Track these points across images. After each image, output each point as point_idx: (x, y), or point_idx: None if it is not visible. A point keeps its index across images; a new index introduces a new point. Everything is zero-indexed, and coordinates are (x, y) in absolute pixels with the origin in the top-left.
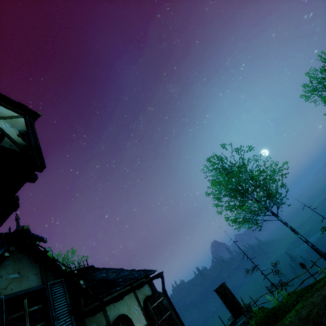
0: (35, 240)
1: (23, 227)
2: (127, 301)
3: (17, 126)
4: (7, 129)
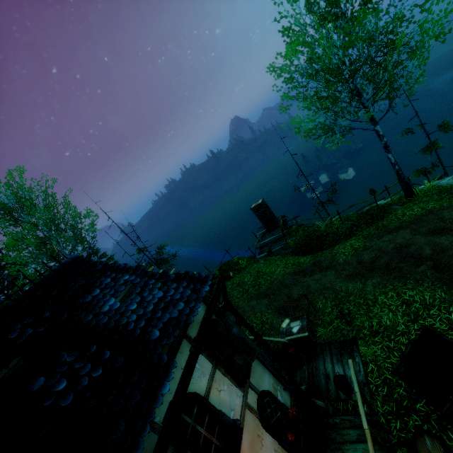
0: None
1: None
2: (178, 363)
3: None
4: None
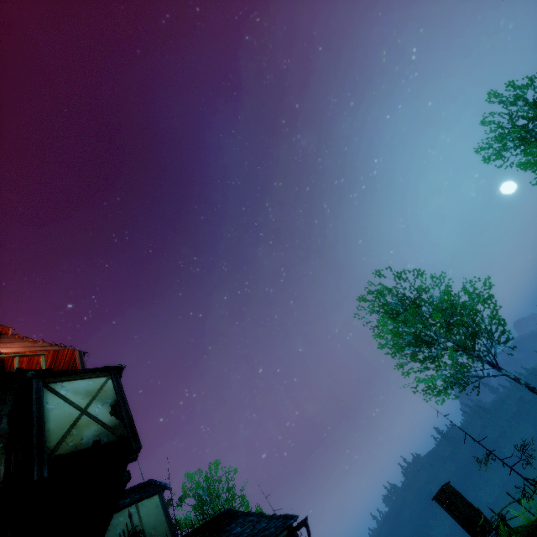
0: (159, 489)
1: (136, 529)
2: None
3: (108, 399)
4: (101, 412)
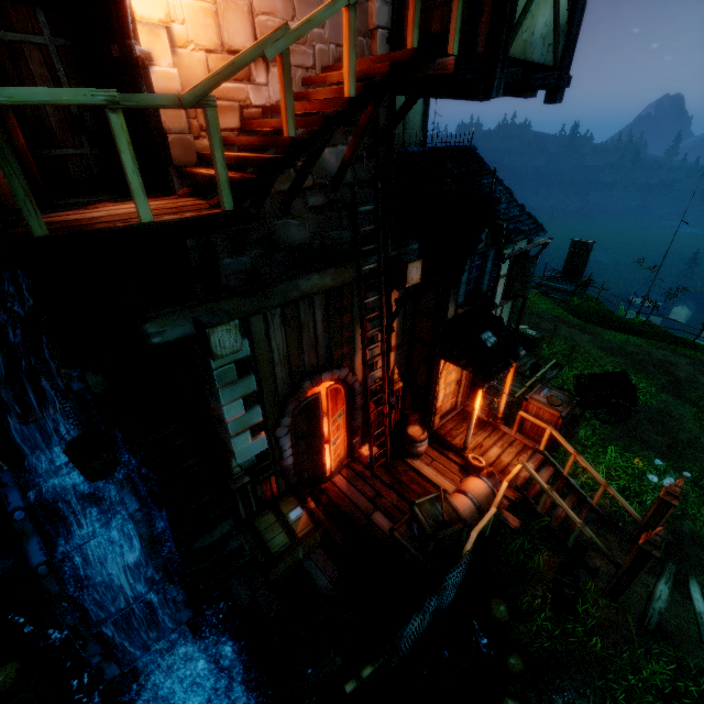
0: None
1: (500, 200)
2: (505, 251)
3: None
4: None
